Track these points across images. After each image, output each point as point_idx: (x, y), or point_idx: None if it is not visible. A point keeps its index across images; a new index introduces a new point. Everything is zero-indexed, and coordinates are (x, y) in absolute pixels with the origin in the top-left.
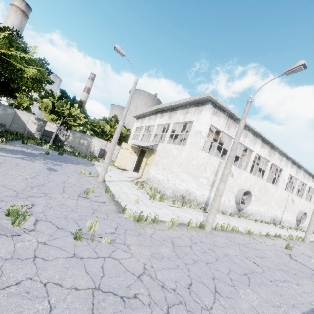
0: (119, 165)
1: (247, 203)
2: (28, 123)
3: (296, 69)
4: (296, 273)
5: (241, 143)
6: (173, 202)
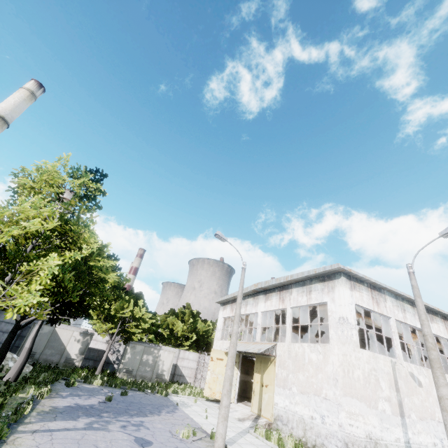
0: (211, 394)
1: None
2: (69, 343)
3: None
4: None
5: (403, 321)
6: None
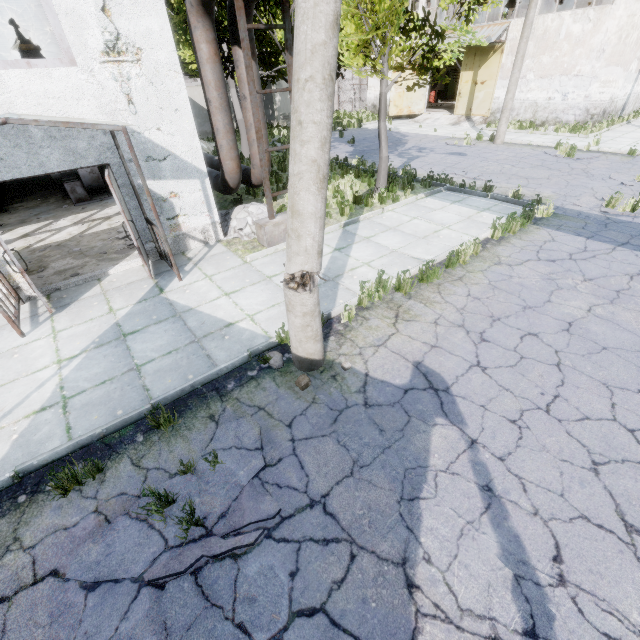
0: (398, 112)
1: None
2: None
3: None
4: None
5: None
6: (599, 126)
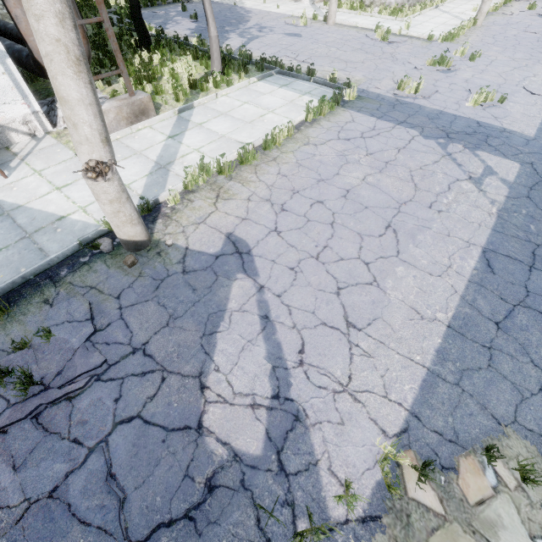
0: None
1: None
2: None
3: None
4: None
5: None
6: (413, 10)
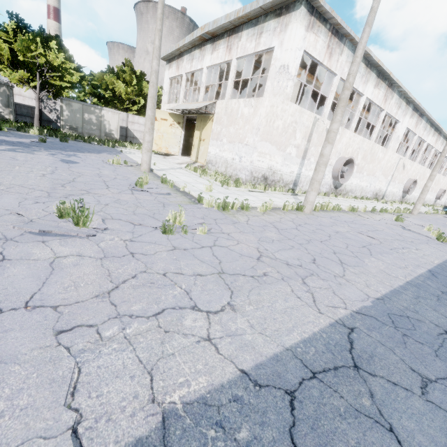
0: (158, 149)
1: (347, 176)
2: None
3: None
4: (412, 241)
5: None
6: (254, 186)
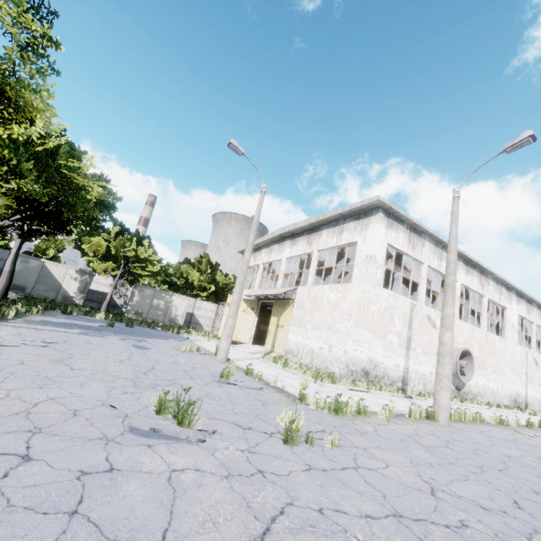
0: None
1: (469, 373)
2: (64, 280)
3: (522, 143)
4: None
5: (436, 269)
6: (354, 383)
